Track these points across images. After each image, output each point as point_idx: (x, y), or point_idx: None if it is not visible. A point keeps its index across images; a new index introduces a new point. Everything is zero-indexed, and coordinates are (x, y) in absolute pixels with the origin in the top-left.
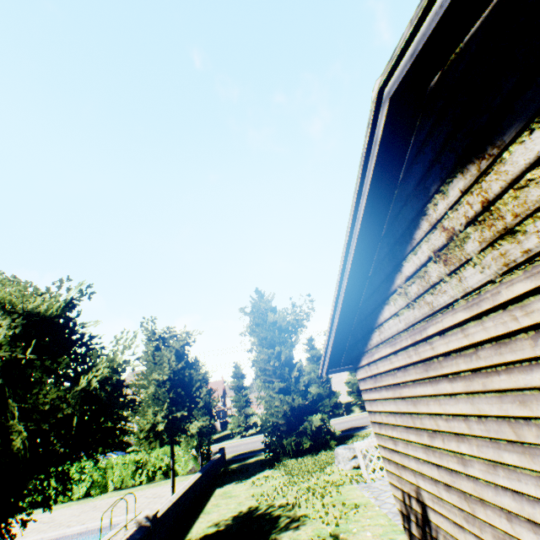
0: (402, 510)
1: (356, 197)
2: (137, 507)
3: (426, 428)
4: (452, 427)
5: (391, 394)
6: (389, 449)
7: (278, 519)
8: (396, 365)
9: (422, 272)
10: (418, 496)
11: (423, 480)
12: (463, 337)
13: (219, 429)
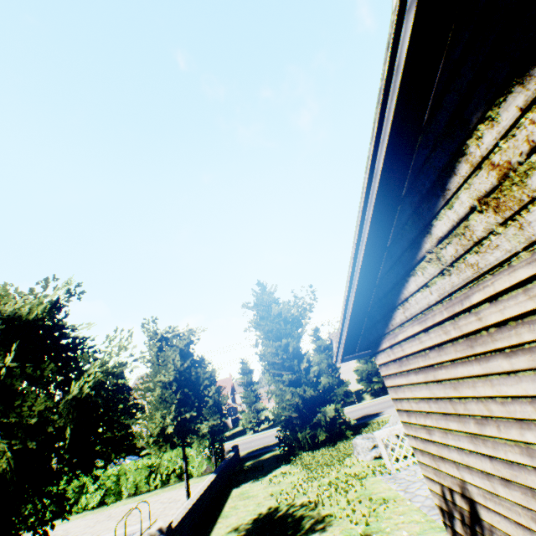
0: (441, 506)
1: (373, 147)
2: (153, 514)
3: (473, 414)
4: (512, 411)
5: (423, 378)
6: (422, 439)
7: (301, 520)
8: (427, 345)
9: (461, 228)
10: (464, 491)
11: (469, 473)
12: (527, 299)
13: (231, 426)
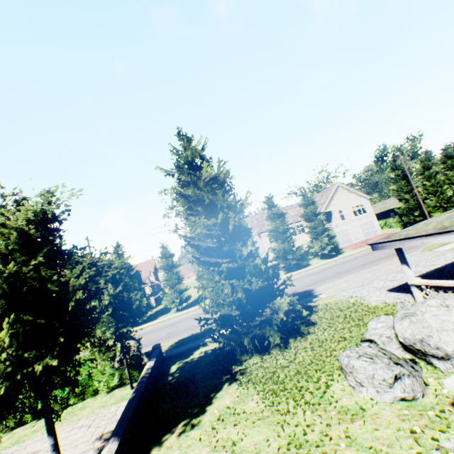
0: None
1: None
2: None
3: None
4: None
5: None
6: None
7: None
8: None
9: None
10: None
11: None
12: None
13: (154, 304)
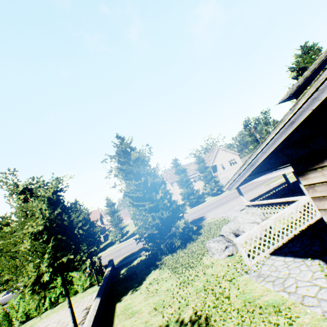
0: None
1: None
2: None
3: None
4: None
5: None
6: None
7: None
8: None
9: None
10: None
11: None
12: None
13: (103, 240)
